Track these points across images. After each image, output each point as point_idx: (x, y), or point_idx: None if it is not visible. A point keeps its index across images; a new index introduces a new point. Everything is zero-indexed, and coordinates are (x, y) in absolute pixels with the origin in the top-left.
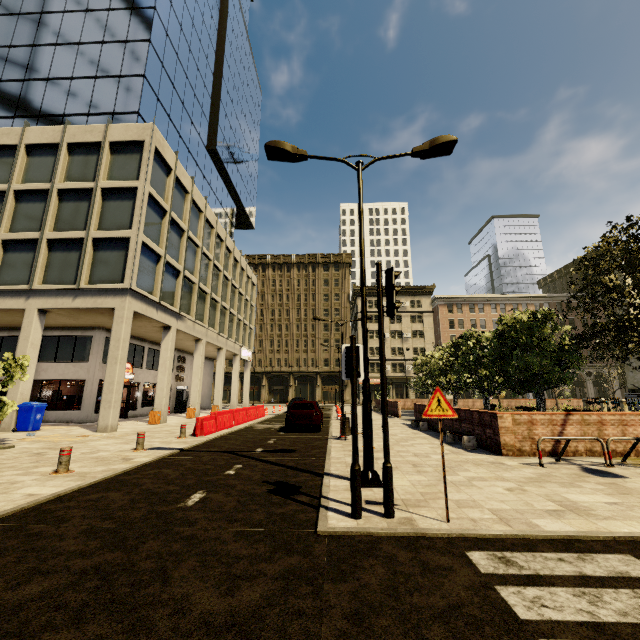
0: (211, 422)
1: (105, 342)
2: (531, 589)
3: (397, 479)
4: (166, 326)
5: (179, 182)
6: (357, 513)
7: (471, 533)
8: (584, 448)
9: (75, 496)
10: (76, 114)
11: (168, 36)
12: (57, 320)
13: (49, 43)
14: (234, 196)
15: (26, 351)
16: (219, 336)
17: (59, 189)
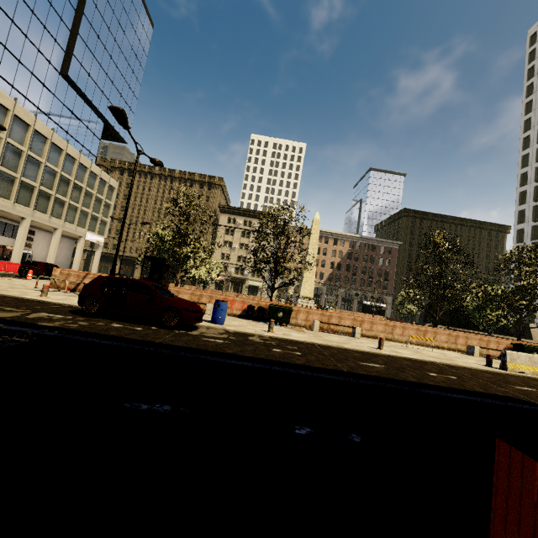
0: None
1: None
2: None
3: None
4: None
5: None
6: None
7: None
8: None
9: None
10: None
11: None
12: None
13: None
14: (99, 114)
15: None
16: (53, 219)
17: None
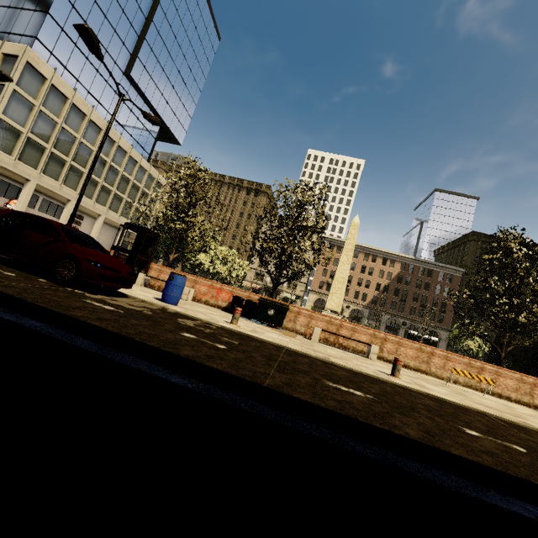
0: None
1: None
2: None
3: None
4: (28, 179)
5: (58, 89)
6: None
7: None
8: None
9: None
10: (3, 32)
11: None
12: None
13: None
14: (156, 115)
15: None
16: (97, 205)
17: None
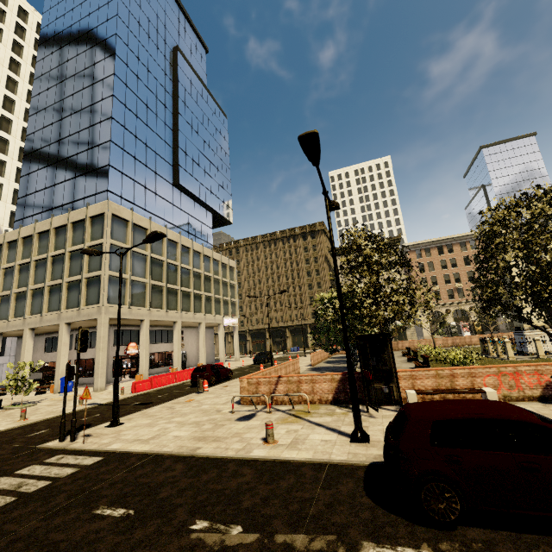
0: (145, 383)
1: (115, 333)
2: (40, 466)
3: (134, 423)
4: (141, 320)
5: (138, 225)
6: (60, 440)
7: (78, 448)
8: (288, 399)
9: (5, 431)
10: (79, 199)
11: (126, 128)
12: (83, 325)
13: (64, 158)
14: (207, 207)
15: (61, 348)
16: (196, 315)
17: (69, 251)
